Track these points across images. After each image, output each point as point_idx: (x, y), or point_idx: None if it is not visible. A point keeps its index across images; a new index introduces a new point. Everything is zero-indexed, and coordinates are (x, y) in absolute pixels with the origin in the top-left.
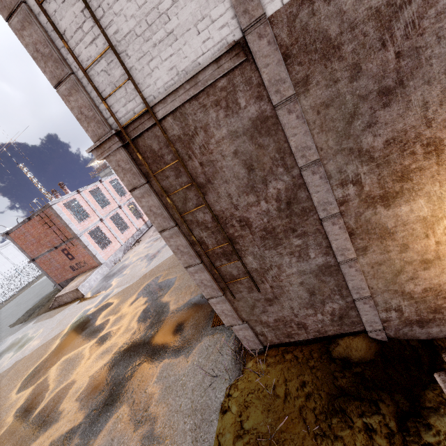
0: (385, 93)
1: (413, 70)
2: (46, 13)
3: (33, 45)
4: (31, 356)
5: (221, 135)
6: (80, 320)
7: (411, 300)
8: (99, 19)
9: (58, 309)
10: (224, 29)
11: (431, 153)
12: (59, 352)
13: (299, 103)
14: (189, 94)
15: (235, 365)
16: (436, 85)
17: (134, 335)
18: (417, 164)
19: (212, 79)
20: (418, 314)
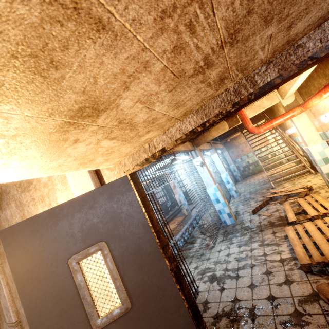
0: None
1: None
2: None
3: None
4: None
5: None
6: None
7: None
8: None
9: None
10: None
11: None
12: None
13: None
14: None
15: None
16: None
17: None
18: None
19: None
20: None
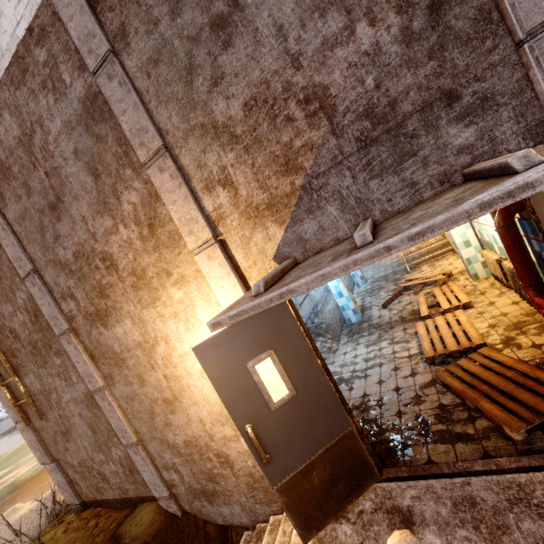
0: (53, 207)
1: (62, 187)
2: None
3: None
4: None
5: None
6: None
7: (181, 456)
8: None
9: None
10: None
11: (110, 268)
12: None
13: None
14: None
15: (46, 523)
16: (83, 200)
17: (36, 465)
18: (106, 279)
19: None
20: (198, 481)
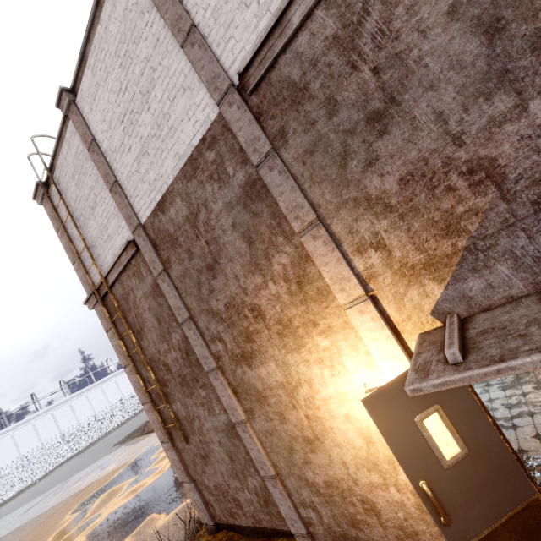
0: (210, 268)
1: (219, 252)
2: (65, 231)
3: (65, 244)
4: (101, 480)
5: (140, 295)
6: (146, 451)
7: (320, 495)
8: (86, 230)
9: (145, 436)
10: (128, 232)
11: (258, 317)
12: (114, 481)
13: (166, 275)
14: (119, 269)
15: (186, 538)
16: (236, 262)
17: (159, 478)
18: (253, 326)
19: (126, 260)
20: (338, 523)
